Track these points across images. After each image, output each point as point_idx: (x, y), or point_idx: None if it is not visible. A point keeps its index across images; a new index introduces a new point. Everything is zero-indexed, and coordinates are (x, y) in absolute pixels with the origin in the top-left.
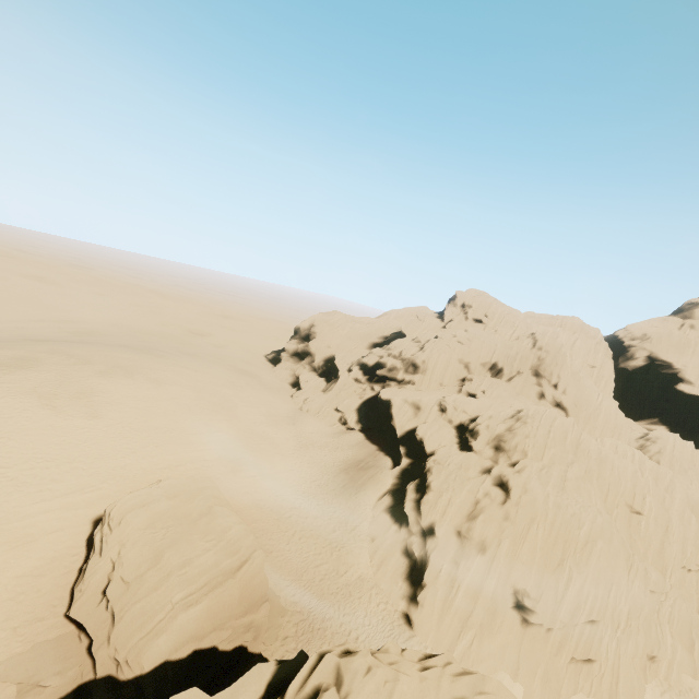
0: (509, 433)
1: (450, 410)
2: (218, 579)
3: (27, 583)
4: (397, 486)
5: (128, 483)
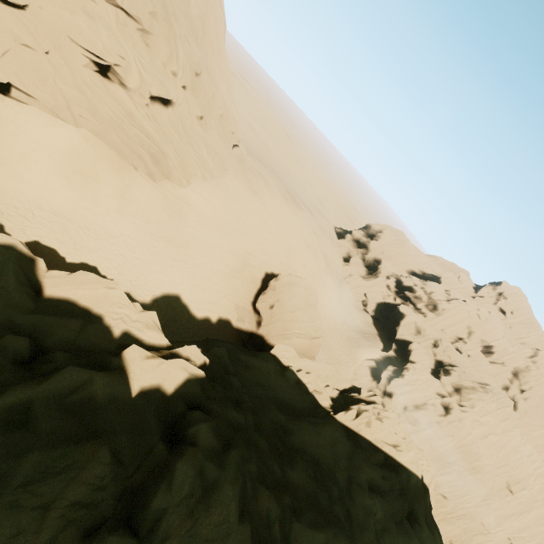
0: (471, 389)
1: (440, 349)
2: (308, 336)
3: (245, 282)
4: (380, 361)
5: (278, 265)
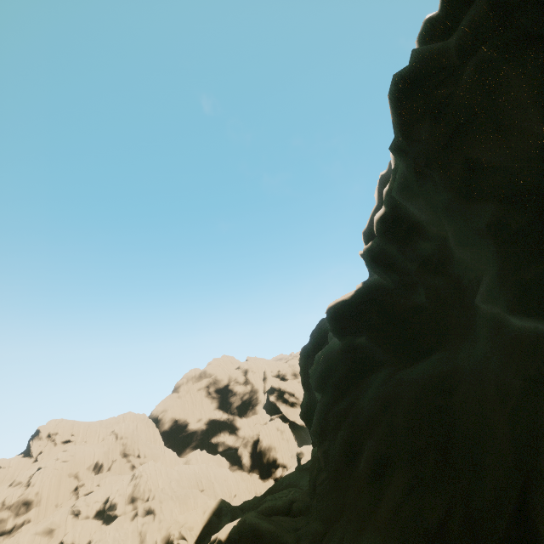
0: (136, 487)
1: (84, 508)
2: None
3: None
4: None
5: None
